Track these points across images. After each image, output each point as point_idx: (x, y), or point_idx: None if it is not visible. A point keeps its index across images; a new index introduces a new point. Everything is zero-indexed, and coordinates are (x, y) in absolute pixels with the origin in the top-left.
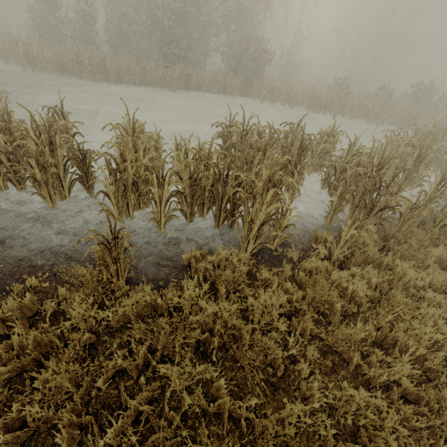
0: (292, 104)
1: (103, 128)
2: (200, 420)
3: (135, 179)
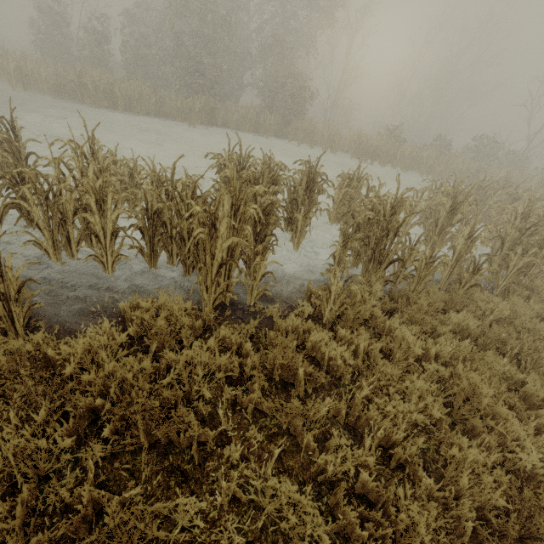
0: (335, 149)
1: (50, 145)
2: (56, 519)
3: (76, 205)
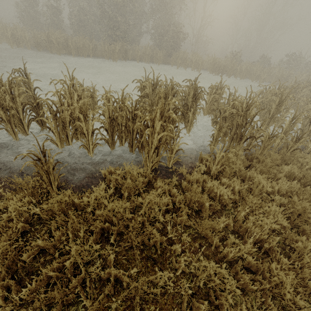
0: (199, 69)
1: (50, 83)
2: (96, 284)
3: (70, 117)
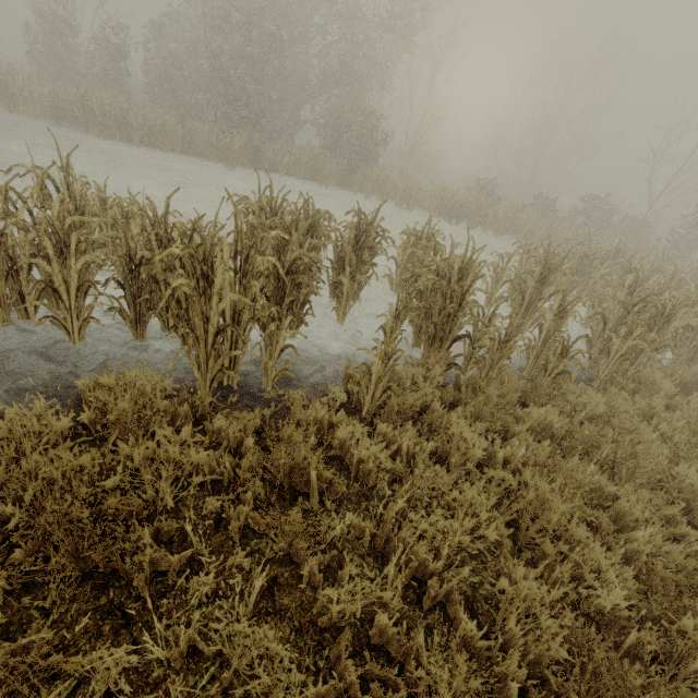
0: (412, 205)
1: (6, 170)
2: None
3: (33, 250)
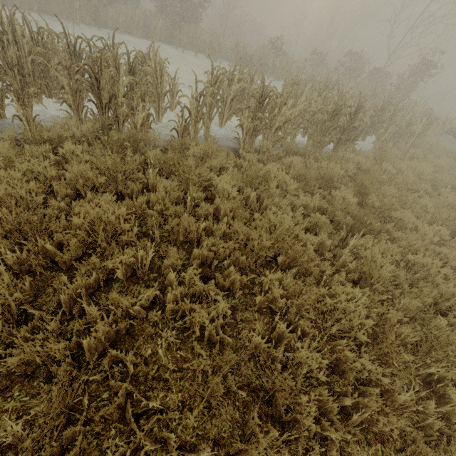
0: (216, 57)
1: None
2: None
3: None
